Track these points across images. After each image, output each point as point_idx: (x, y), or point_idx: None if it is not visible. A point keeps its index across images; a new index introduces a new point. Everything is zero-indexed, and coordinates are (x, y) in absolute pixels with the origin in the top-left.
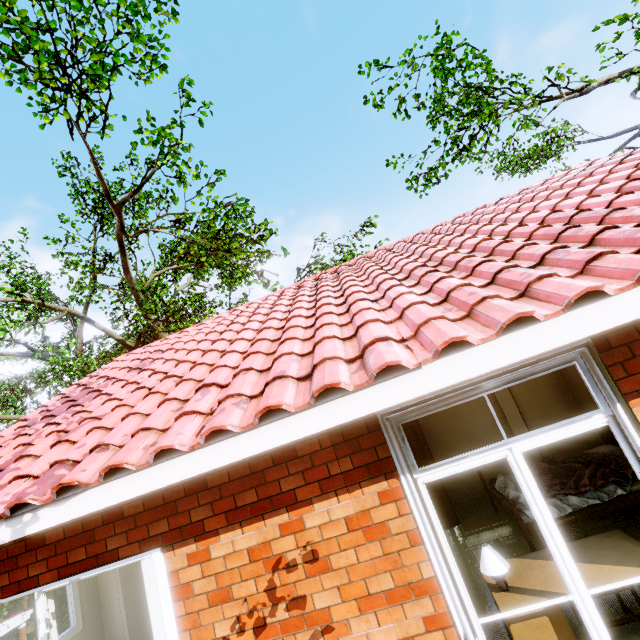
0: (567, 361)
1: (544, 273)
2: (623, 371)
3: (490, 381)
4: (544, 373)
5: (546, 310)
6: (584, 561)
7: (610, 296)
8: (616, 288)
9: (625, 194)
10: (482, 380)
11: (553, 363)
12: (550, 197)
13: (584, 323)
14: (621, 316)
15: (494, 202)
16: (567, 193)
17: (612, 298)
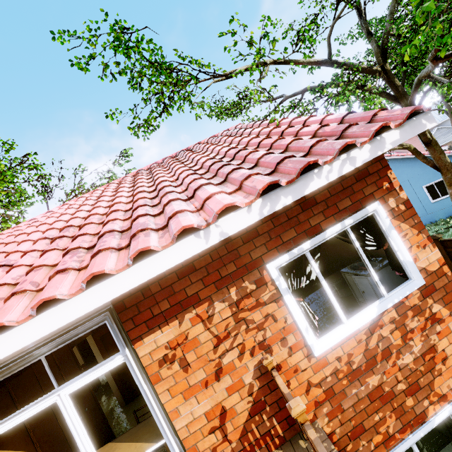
0: (100, 321)
1: (61, 268)
2: (132, 324)
3: (41, 349)
4: (85, 333)
5: (27, 313)
6: (135, 440)
7: (70, 298)
8: (68, 294)
9: (191, 174)
10: (36, 348)
11: (90, 325)
12: (189, 159)
13: (50, 322)
14: (75, 313)
15: (178, 152)
16: (192, 159)
17: (70, 300)
